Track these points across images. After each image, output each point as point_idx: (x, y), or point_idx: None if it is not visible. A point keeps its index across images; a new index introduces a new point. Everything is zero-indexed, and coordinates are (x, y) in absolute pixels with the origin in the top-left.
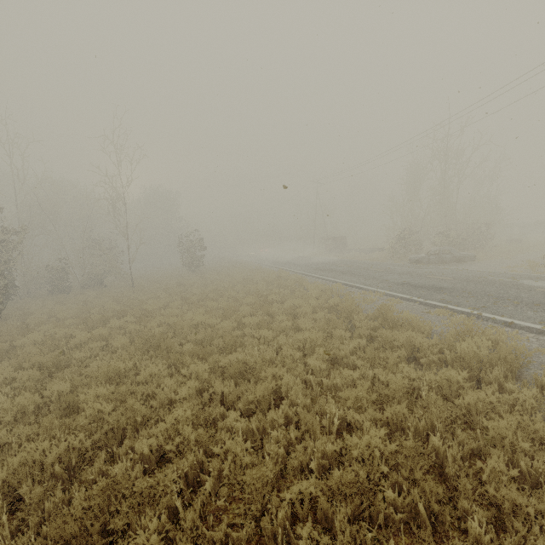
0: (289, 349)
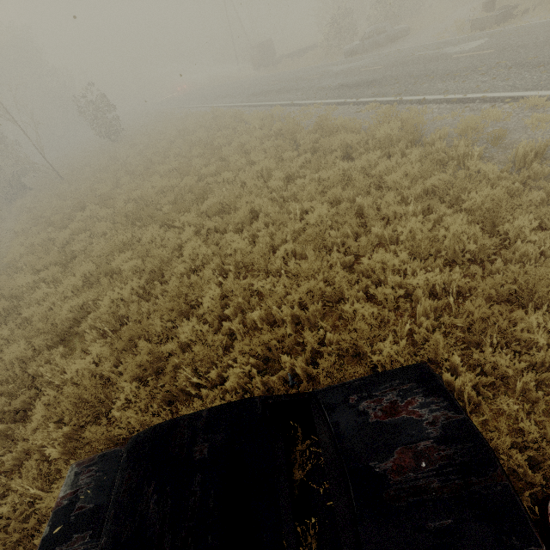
0: (251, 180)
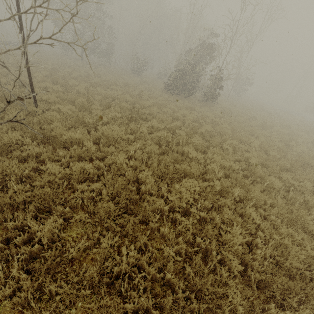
0: None
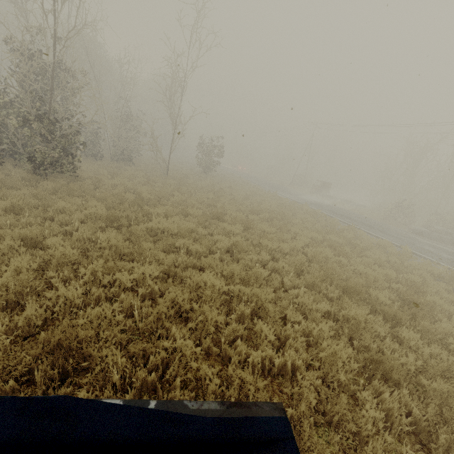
0: None
